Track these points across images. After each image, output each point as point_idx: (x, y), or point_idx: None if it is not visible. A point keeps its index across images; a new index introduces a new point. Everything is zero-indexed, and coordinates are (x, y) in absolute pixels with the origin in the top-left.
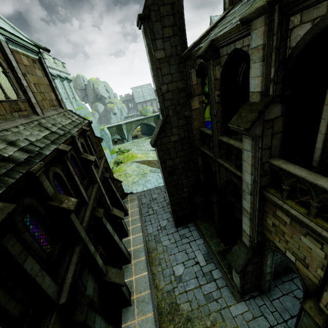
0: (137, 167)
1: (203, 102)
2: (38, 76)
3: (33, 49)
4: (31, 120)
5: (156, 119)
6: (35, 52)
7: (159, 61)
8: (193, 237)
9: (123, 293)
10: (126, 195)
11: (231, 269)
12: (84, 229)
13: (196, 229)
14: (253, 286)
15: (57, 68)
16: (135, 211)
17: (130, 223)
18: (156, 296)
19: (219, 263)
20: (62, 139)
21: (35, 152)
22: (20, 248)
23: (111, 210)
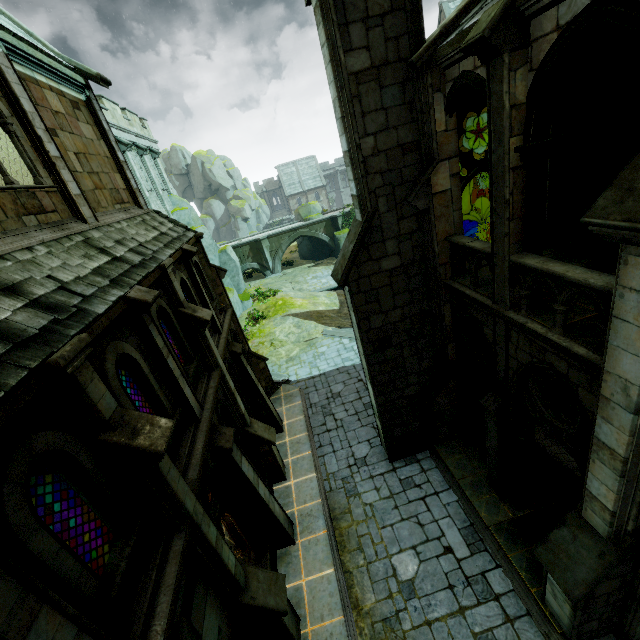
0: (296, 327)
1: (459, 176)
2: (86, 138)
3: (73, 78)
4: (67, 233)
5: (330, 225)
6: (77, 86)
7: (357, 79)
8: (432, 484)
9: (285, 628)
10: (276, 387)
11: (544, 578)
12: (193, 487)
13: (437, 467)
14: (604, 625)
15: (131, 129)
16: (297, 423)
17: (288, 449)
18: (357, 629)
19: (502, 553)
20: (137, 273)
21: (70, 310)
22: (13, 593)
23: (249, 426)
